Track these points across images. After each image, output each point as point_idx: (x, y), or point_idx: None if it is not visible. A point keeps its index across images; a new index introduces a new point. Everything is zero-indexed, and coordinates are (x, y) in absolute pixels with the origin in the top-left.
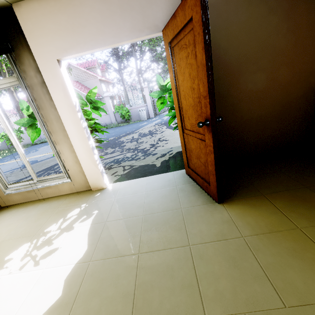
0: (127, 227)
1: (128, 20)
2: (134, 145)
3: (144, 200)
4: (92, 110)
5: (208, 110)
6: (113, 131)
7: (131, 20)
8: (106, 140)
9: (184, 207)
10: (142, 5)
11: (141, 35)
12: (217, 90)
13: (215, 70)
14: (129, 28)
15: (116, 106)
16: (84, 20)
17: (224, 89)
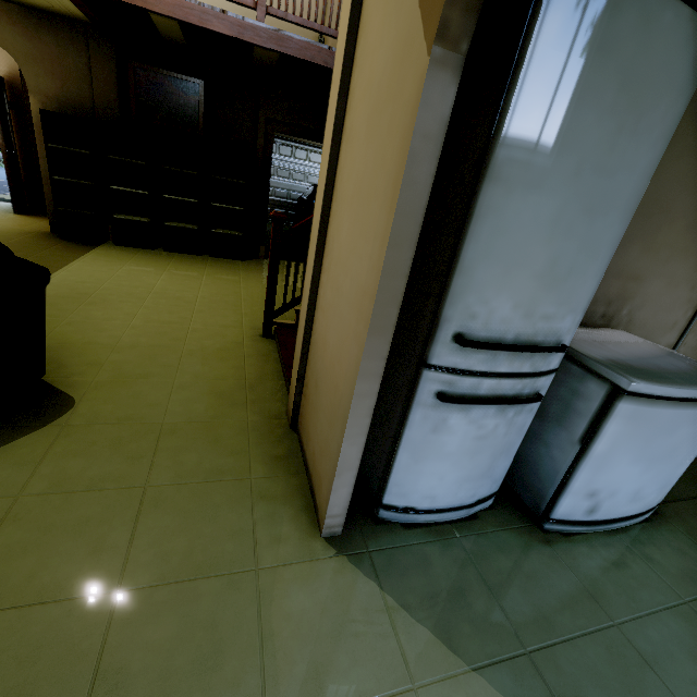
0: None
1: None
2: None
3: None
4: None
5: None
6: None
7: None
8: None
9: None
10: None
11: None
12: None
13: None
14: None
15: None
16: None
17: None
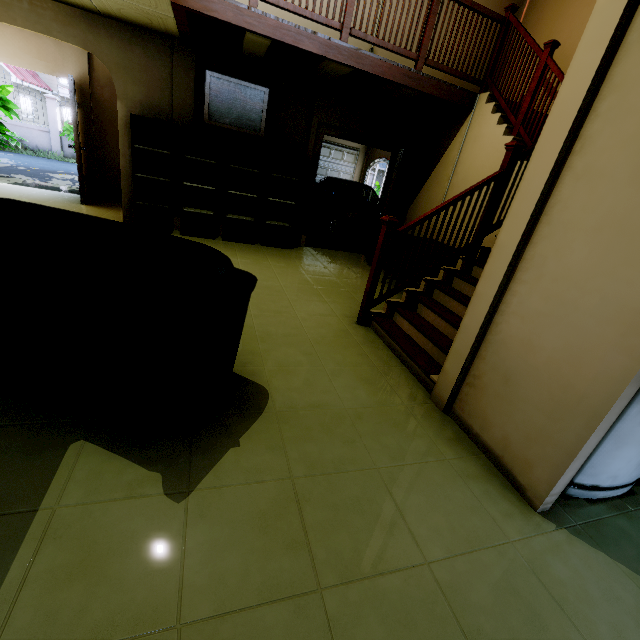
0: (3, 194)
1: (44, 60)
2: (65, 184)
3: (28, 193)
4: (0, 108)
5: (75, 139)
6: (48, 163)
7: (47, 61)
8: (23, 166)
9: (56, 200)
10: (58, 57)
11: (53, 74)
12: (115, 140)
13: (115, 125)
14: (44, 65)
15: (67, 124)
16: (4, 41)
17: None
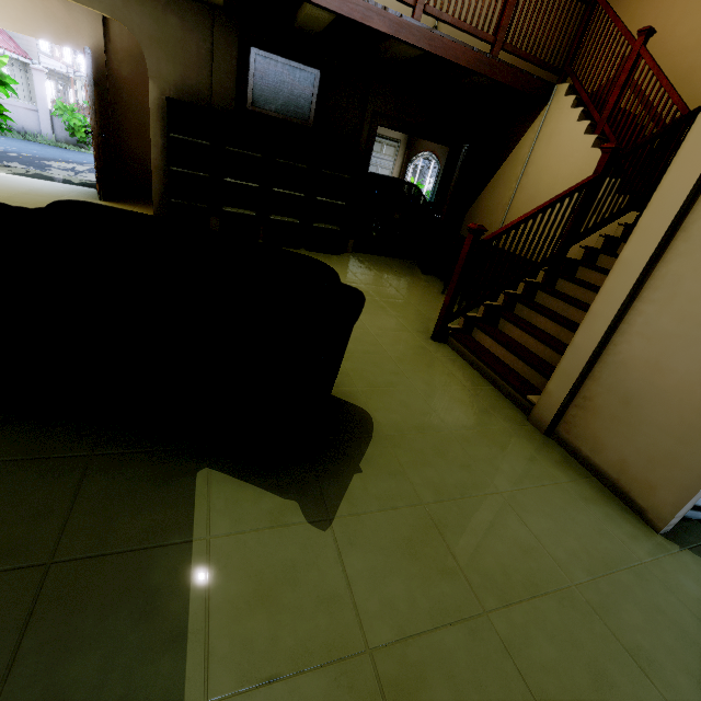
0: (11, 188)
1: (51, 26)
2: (67, 174)
3: (37, 186)
4: None
5: (92, 124)
6: (39, 148)
7: (55, 29)
8: (13, 152)
9: (71, 196)
10: (68, 23)
11: (63, 45)
12: (135, 125)
13: (134, 107)
14: (51, 33)
15: (60, 102)
16: (4, 2)
17: (142, 128)
